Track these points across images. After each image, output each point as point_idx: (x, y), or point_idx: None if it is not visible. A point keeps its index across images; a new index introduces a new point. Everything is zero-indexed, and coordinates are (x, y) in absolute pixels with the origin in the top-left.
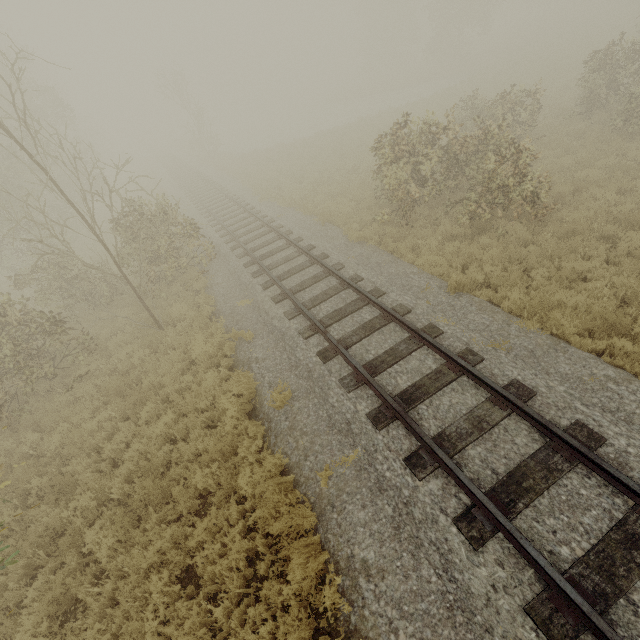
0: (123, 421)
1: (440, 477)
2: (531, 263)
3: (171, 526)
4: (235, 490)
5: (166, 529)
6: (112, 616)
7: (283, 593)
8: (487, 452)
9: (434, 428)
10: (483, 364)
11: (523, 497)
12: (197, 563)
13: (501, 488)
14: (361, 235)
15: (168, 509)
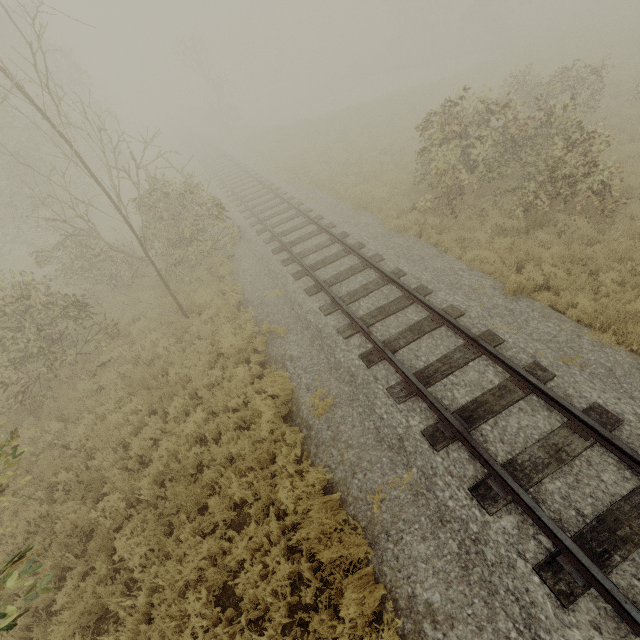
0: (149, 414)
1: (514, 513)
2: (598, 265)
3: (206, 538)
4: (272, 501)
5: (200, 540)
6: (147, 634)
7: (336, 631)
8: (568, 488)
9: (502, 454)
10: (554, 382)
11: (619, 548)
12: (238, 586)
13: (591, 534)
14: (400, 224)
15: (202, 518)
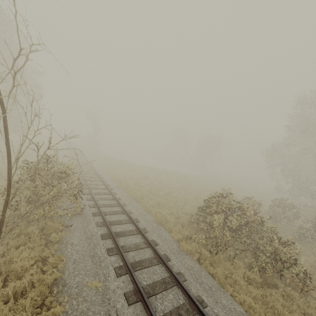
0: None
1: None
2: None
3: None
4: None
5: None
6: None
7: None
8: None
9: None
10: None
11: None
12: None
13: None
14: (189, 248)
15: None
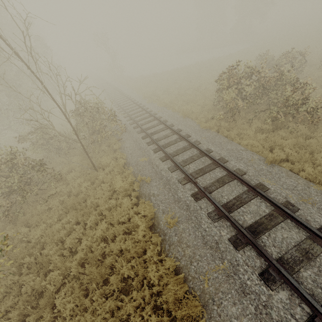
0: (75, 223)
1: (286, 290)
2: (312, 149)
3: (108, 299)
4: (145, 277)
5: (104, 300)
6: None
7: None
8: (315, 275)
9: (275, 253)
10: (299, 212)
11: None
12: None
13: None
14: (208, 125)
15: (105, 286)
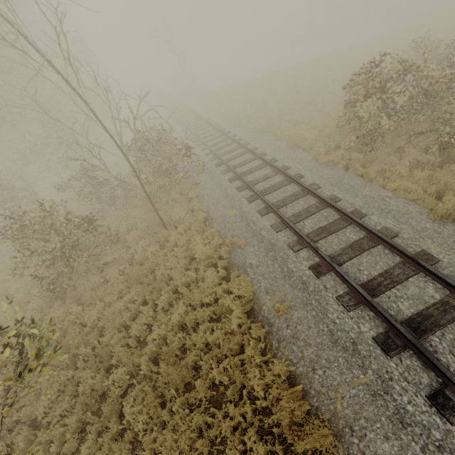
0: (141, 303)
1: None
2: None
3: (193, 412)
4: (243, 384)
5: (188, 413)
6: None
7: None
8: None
9: (454, 365)
10: None
11: None
12: None
13: None
14: (330, 159)
15: (188, 394)
